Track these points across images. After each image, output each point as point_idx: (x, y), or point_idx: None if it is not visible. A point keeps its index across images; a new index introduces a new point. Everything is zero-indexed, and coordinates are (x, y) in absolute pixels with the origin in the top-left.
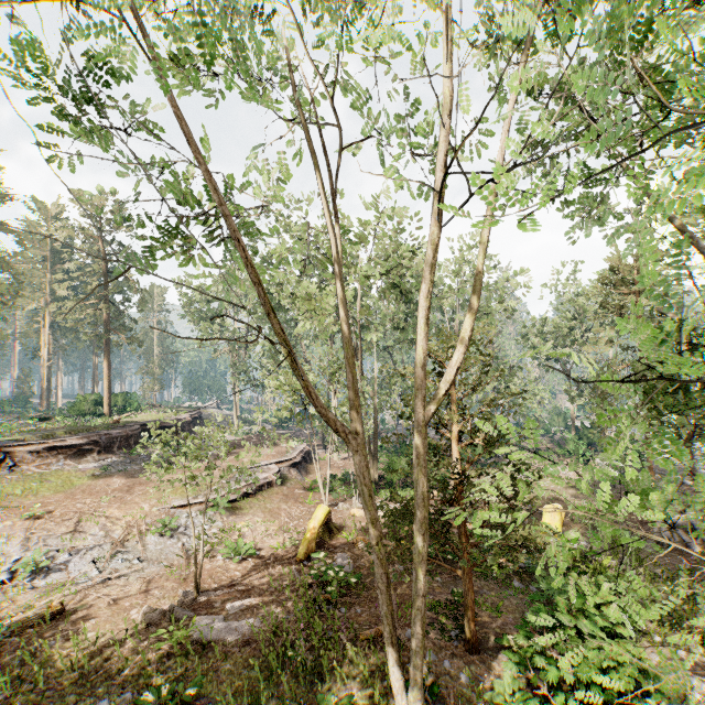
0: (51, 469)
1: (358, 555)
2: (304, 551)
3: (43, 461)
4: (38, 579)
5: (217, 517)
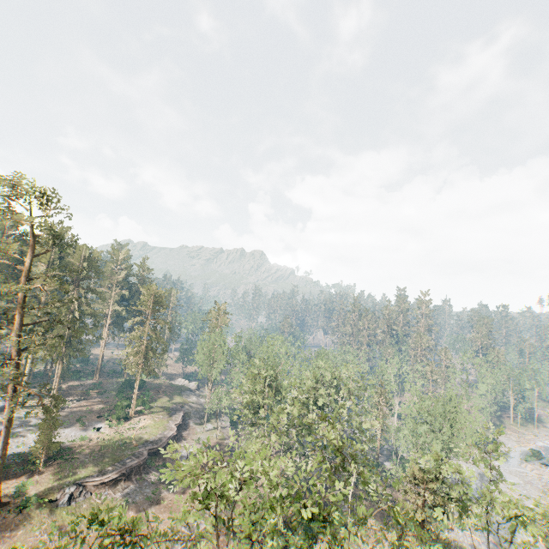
0: (101, 499)
1: None
2: None
3: (98, 490)
4: None
5: None
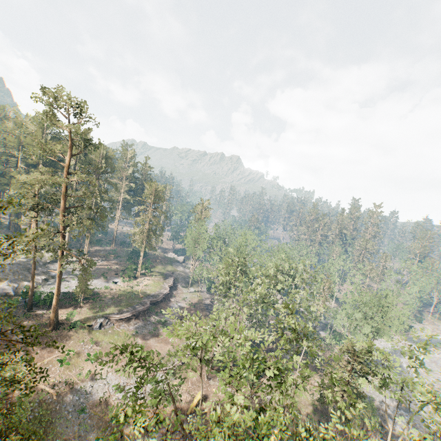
0: (120, 329)
1: (206, 419)
2: (190, 411)
3: (118, 323)
4: (119, 395)
5: (168, 377)
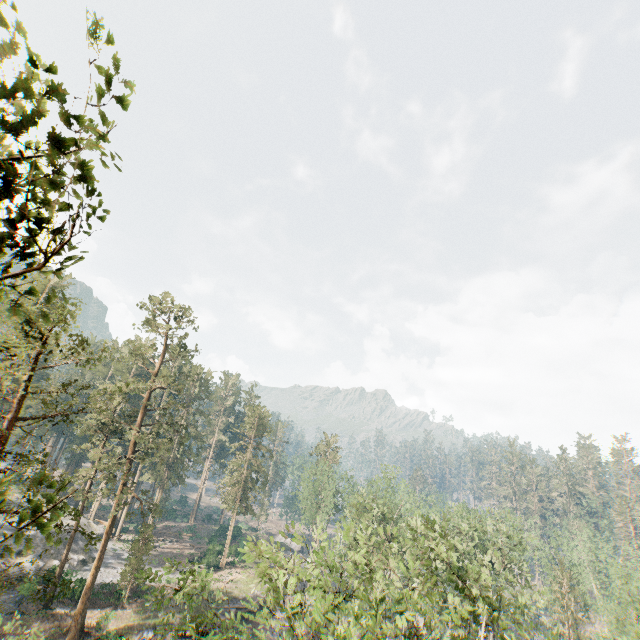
0: None
1: None
2: None
3: None
4: None
5: None
